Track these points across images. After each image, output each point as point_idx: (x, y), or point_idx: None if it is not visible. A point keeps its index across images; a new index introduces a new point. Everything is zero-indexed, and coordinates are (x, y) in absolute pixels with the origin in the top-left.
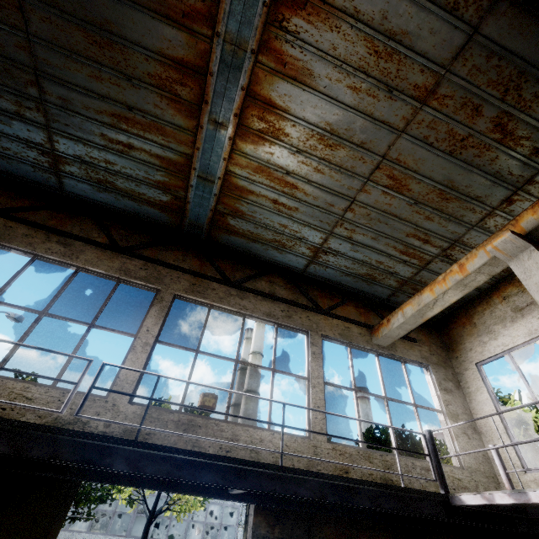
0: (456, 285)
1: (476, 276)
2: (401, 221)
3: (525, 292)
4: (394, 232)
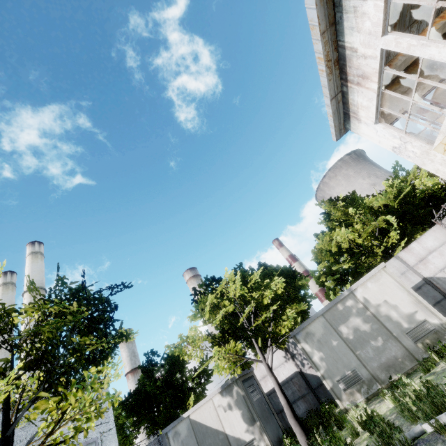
0: (443, 25)
1: None
2: None
3: (404, 85)
4: (395, 3)
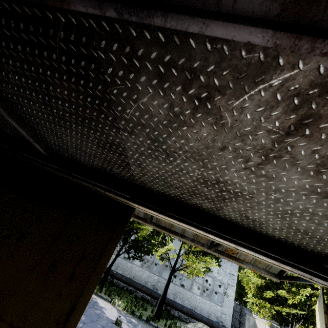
0: None
1: None
2: None
3: None
4: None
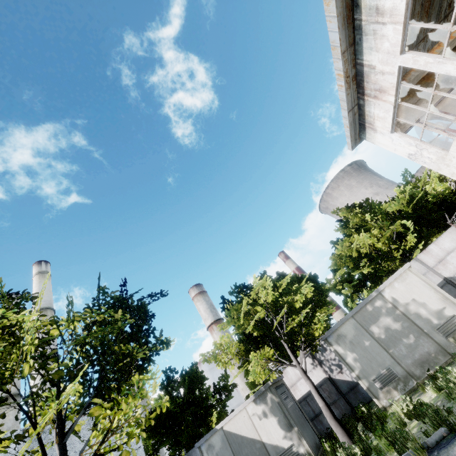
0: (449, 44)
1: (455, 41)
2: (411, 17)
3: (413, 97)
4: None
